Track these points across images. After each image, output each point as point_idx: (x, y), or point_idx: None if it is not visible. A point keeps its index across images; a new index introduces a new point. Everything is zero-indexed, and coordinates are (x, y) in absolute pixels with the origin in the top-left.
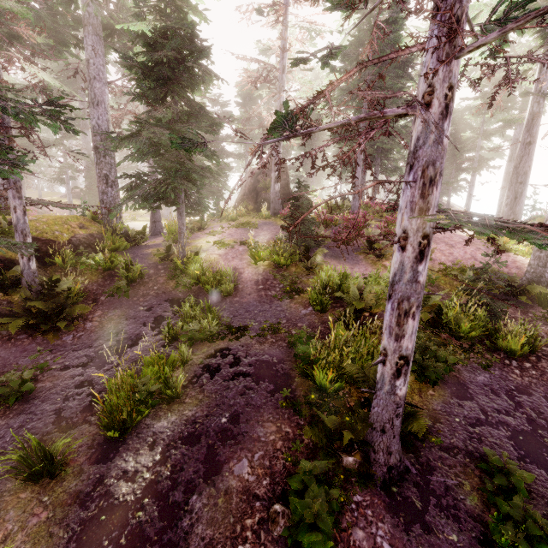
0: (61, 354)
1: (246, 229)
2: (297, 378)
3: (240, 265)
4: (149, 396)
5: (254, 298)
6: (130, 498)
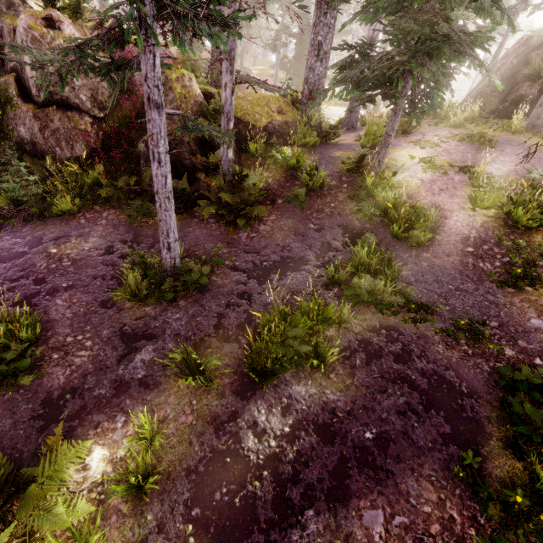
0: (234, 250)
1: (473, 147)
2: (497, 445)
3: (447, 205)
4: (295, 352)
5: (454, 264)
6: (253, 458)
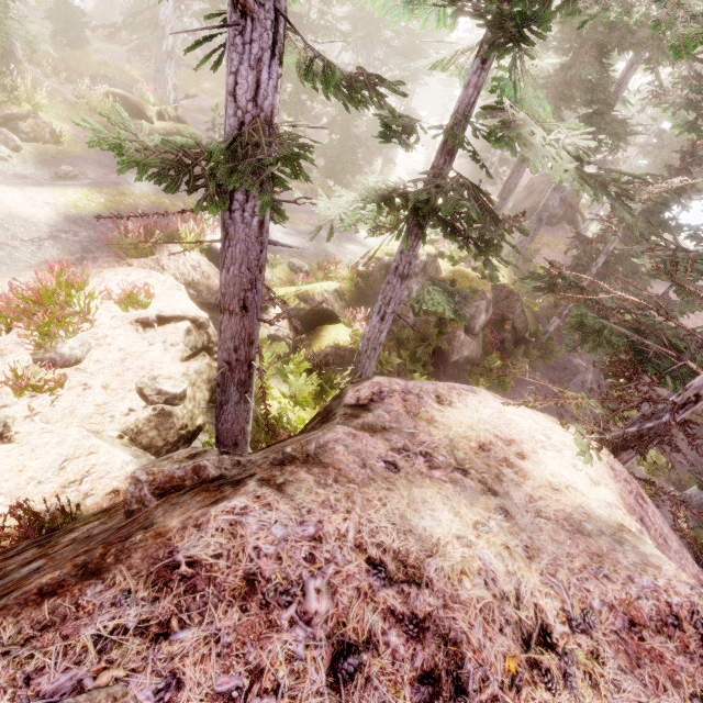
0: (558, 371)
1: None
2: None
3: None
4: None
5: None
6: None
